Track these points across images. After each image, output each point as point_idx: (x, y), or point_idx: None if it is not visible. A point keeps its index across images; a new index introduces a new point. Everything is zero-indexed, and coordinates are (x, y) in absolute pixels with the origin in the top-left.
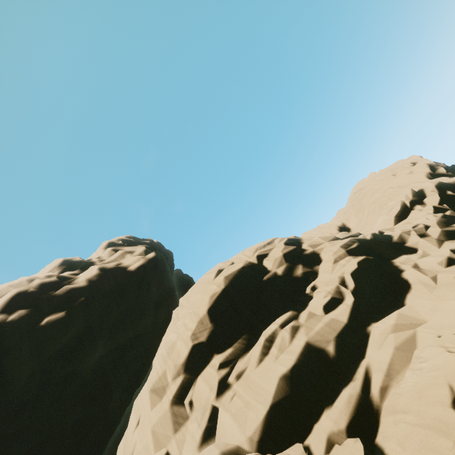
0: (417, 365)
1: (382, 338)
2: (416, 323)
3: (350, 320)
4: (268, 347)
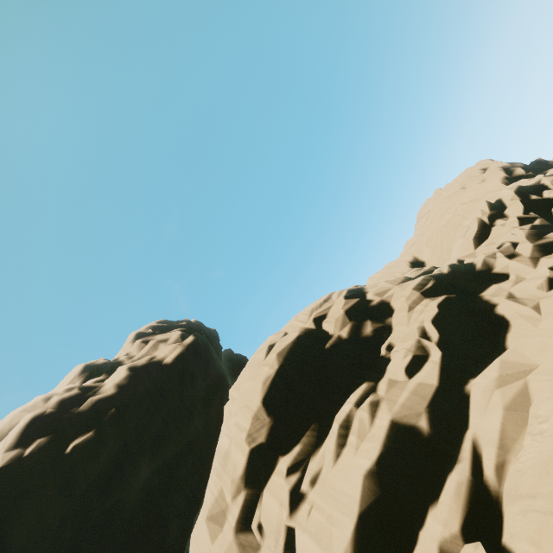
0: (537, 428)
1: (486, 398)
2: (525, 371)
3: (441, 381)
4: (344, 435)
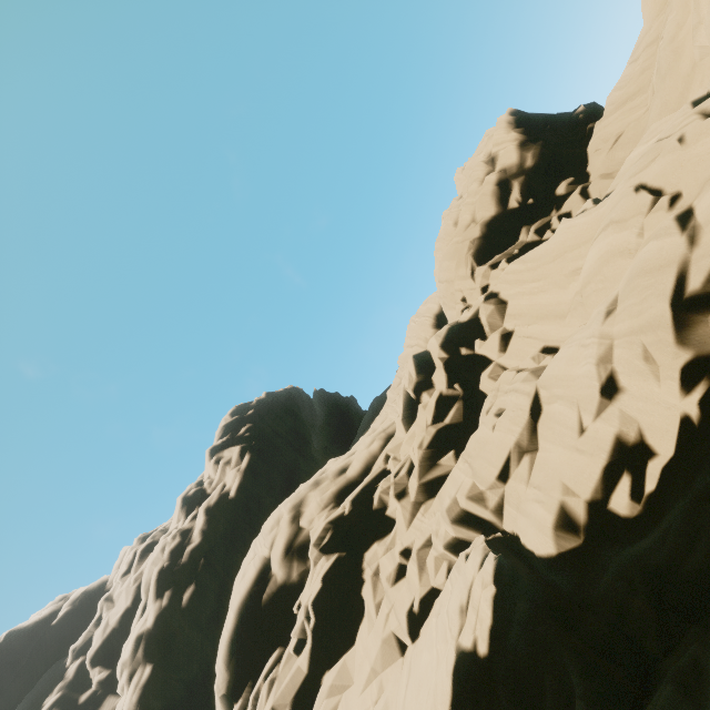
0: None
1: (319, 705)
2: (345, 686)
3: (310, 668)
4: (255, 706)
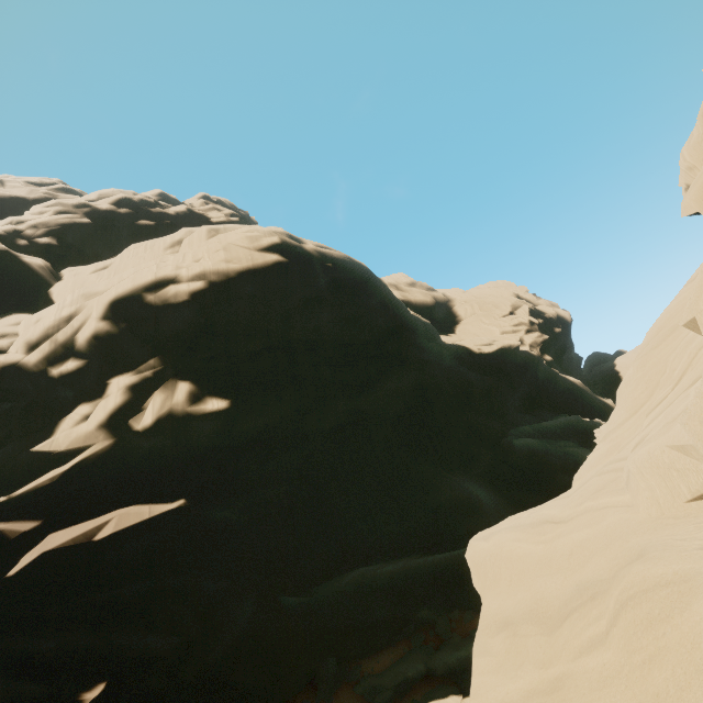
0: None
1: None
2: None
3: None
4: None
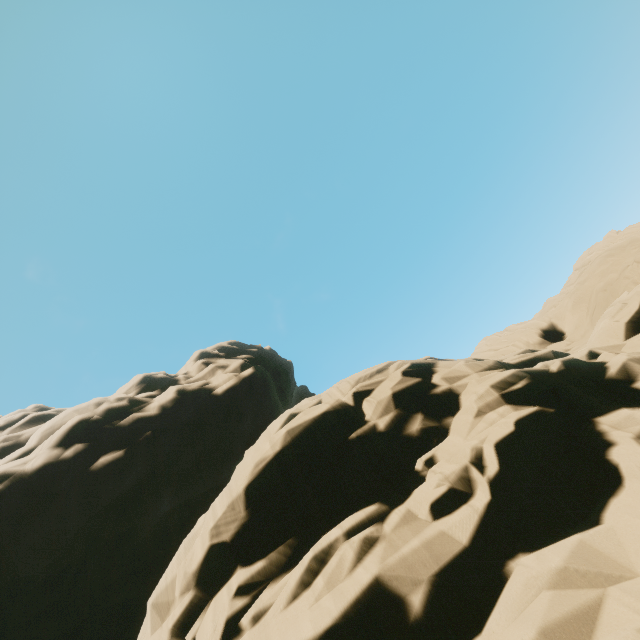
0: None
1: (526, 597)
2: (610, 575)
3: (475, 540)
4: (314, 572)
